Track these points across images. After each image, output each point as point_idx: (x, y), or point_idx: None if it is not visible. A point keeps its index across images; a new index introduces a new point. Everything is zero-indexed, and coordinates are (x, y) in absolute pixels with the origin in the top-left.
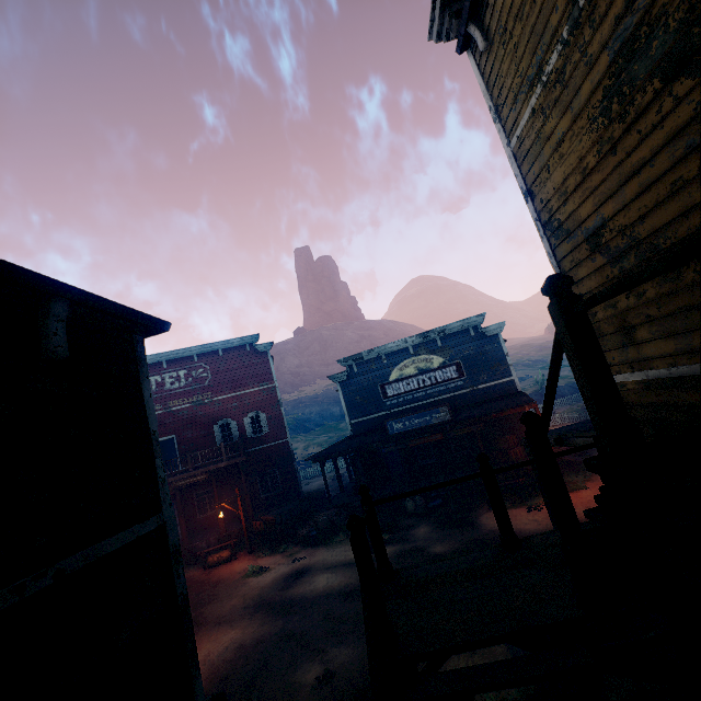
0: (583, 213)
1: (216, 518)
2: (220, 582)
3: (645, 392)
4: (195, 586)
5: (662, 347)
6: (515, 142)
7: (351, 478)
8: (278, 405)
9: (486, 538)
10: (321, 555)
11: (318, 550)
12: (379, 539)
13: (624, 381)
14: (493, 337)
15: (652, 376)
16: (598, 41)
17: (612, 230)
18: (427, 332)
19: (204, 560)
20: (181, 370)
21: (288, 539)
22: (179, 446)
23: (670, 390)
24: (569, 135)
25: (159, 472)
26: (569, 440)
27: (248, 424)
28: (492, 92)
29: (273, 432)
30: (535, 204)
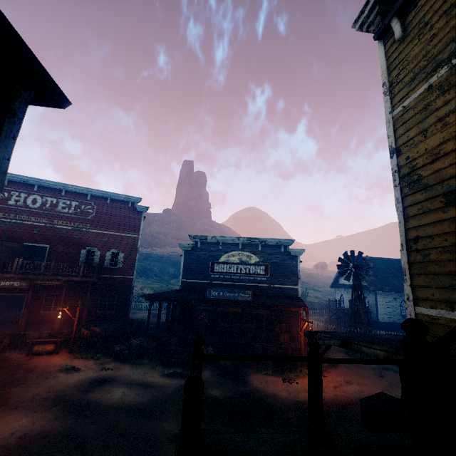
0: (451, 171)
1: (55, 317)
2: (35, 369)
3: None
4: (12, 367)
5: None
6: (399, 111)
7: (167, 318)
8: (136, 251)
9: (251, 394)
10: (125, 371)
11: (124, 366)
12: None
13: (437, 316)
14: (294, 257)
15: None
16: None
17: None
18: (255, 238)
19: (30, 347)
20: (74, 201)
21: (104, 350)
22: (49, 254)
23: None
24: None
25: None
26: (353, 346)
27: (108, 256)
28: (391, 72)
29: (124, 268)
30: (399, 159)
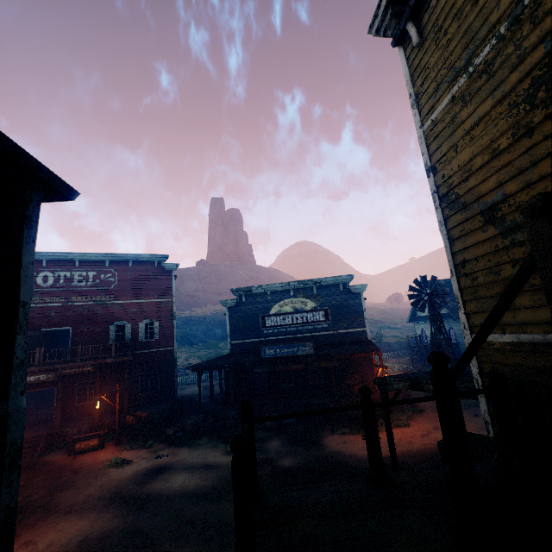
0: (484, 188)
1: (93, 408)
2: (82, 469)
3: (513, 353)
4: (56, 470)
5: (541, 315)
6: (428, 125)
7: (221, 389)
8: (172, 318)
9: (328, 458)
10: (182, 455)
11: (180, 450)
12: (253, 458)
13: (492, 341)
14: (356, 294)
15: (524, 339)
16: (537, 35)
17: (512, 205)
18: (307, 280)
19: (71, 446)
20: (91, 271)
21: (155, 436)
22: (73, 337)
23: (541, 354)
24: (485, 119)
25: (17, 351)
26: (422, 386)
27: (141, 329)
28: (415, 82)
29: (162, 339)
30: (436, 178)
